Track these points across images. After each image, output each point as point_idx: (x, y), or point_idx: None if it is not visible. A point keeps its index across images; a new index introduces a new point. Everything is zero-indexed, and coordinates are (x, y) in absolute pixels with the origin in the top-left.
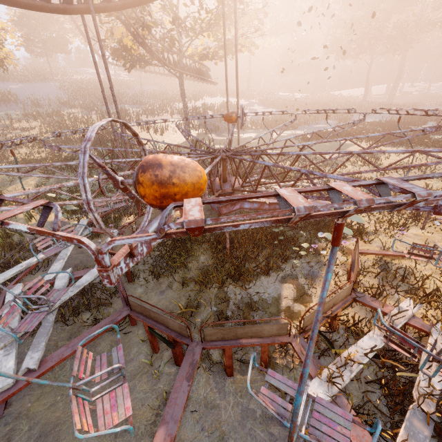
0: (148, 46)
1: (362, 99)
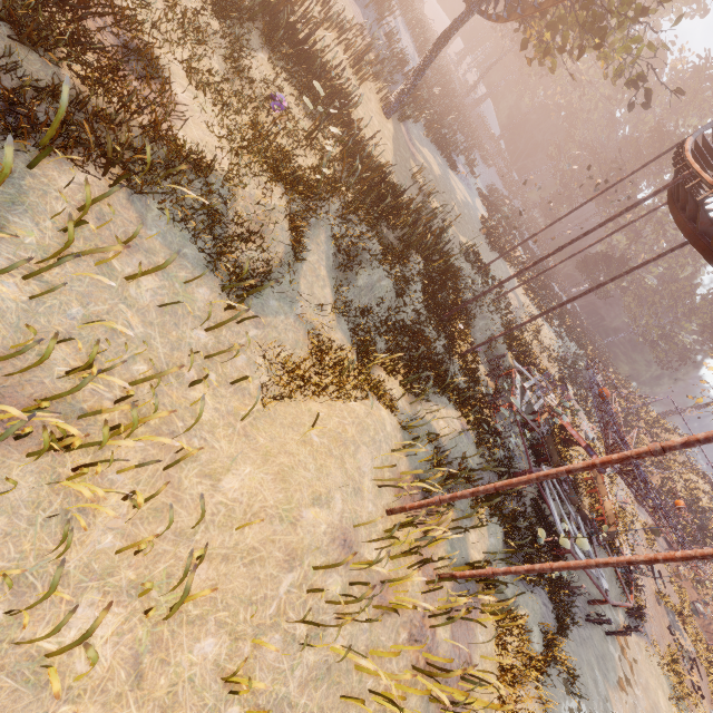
0: (548, 7)
1: (464, 95)
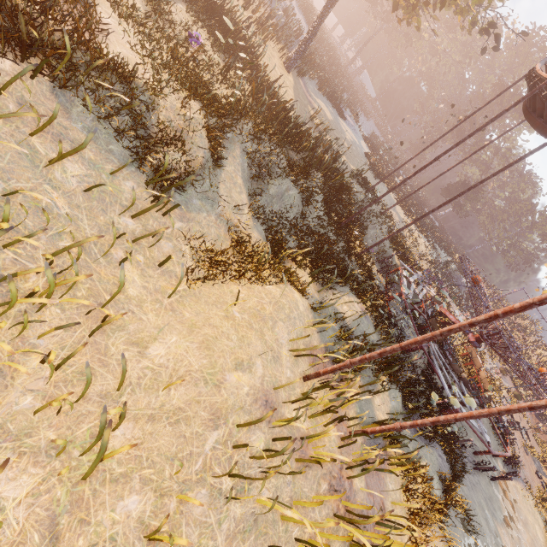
0: None
1: (347, 65)
